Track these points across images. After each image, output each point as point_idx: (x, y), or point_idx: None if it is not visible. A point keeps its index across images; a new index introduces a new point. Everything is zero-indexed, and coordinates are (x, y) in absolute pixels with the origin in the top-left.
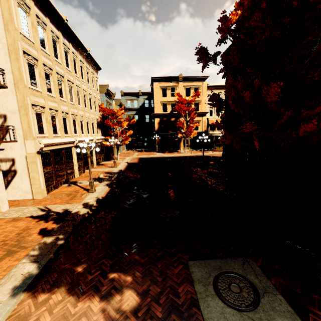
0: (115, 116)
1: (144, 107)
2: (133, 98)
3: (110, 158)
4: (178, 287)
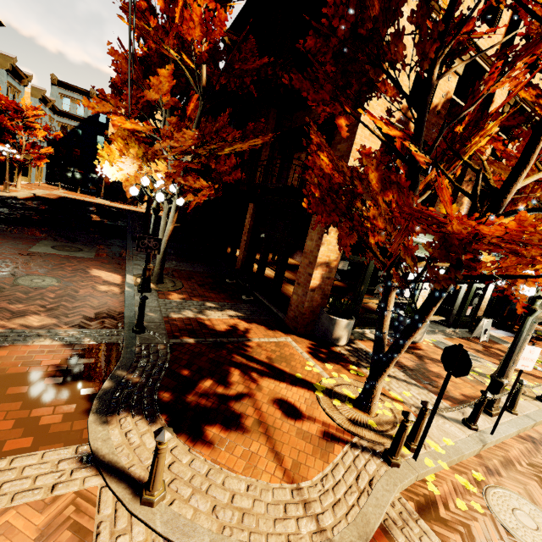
0: (22, 115)
1: (96, 121)
2: (77, 96)
3: (1, 182)
4: (24, 242)
